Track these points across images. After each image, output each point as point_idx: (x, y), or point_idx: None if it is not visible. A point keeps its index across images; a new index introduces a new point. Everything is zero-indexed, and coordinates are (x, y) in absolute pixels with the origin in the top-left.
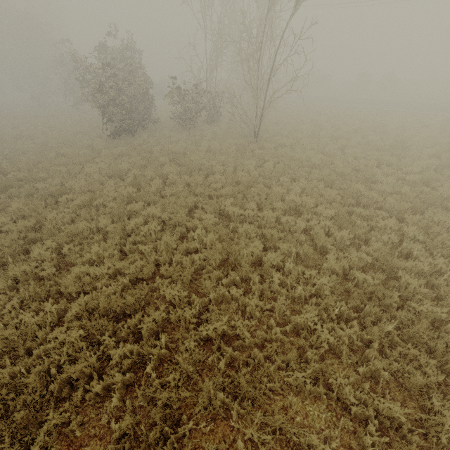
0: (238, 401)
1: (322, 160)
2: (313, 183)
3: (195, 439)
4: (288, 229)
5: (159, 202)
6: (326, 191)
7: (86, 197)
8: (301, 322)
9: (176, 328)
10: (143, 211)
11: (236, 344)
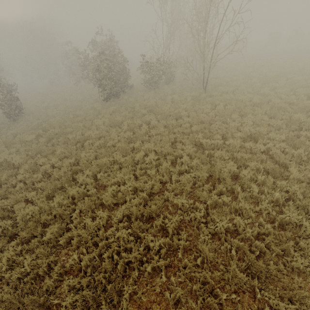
0: (255, 279)
1: (260, 100)
2: (259, 116)
3: (228, 306)
4: (249, 152)
5: (151, 140)
6: (271, 122)
7: (102, 141)
8: (287, 219)
9: (187, 226)
10: (142, 147)
11: (238, 237)
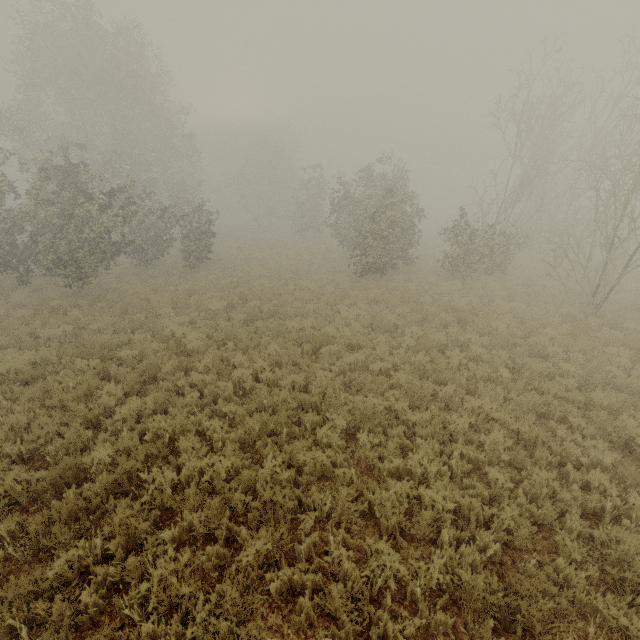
0: None
1: None
2: None
3: None
4: None
5: (484, 392)
6: None
7: (363, 355)
8: None
9: None
10: (466, 403)
11: None
